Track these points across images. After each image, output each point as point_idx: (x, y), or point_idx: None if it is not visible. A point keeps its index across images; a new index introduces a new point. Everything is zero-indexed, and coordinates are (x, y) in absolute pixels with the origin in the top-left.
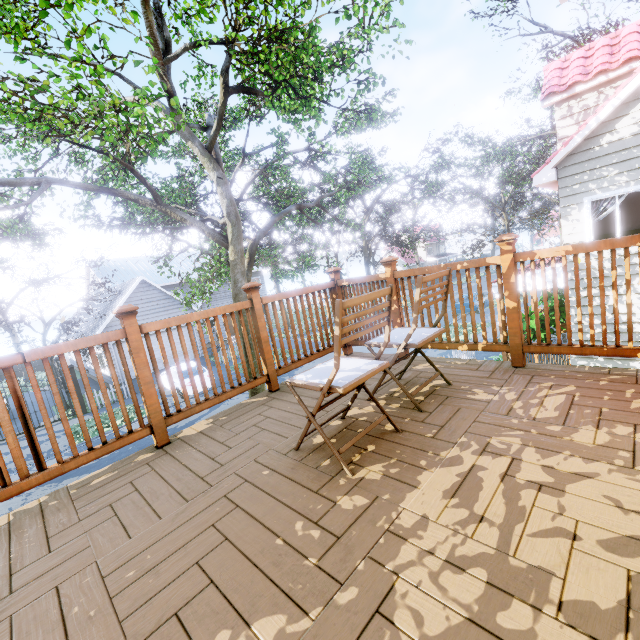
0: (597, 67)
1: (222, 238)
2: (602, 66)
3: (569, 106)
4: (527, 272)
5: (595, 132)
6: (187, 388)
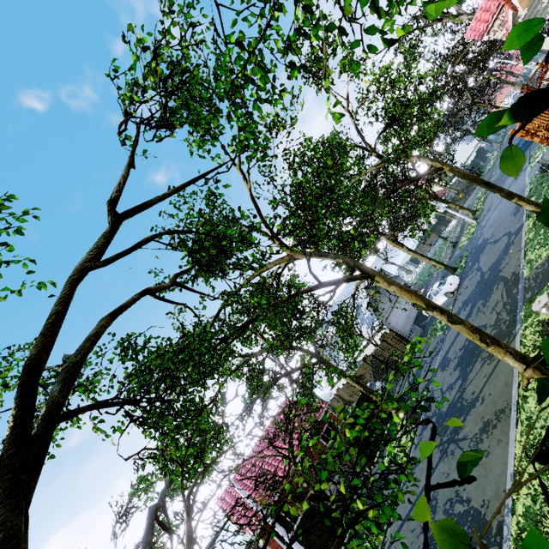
0: (489, 17)
1: (437, 168)
2: (490, 15)
3: (492, 31)
4: (547, 71)
5: (513, 24)
6: (451, 286)
